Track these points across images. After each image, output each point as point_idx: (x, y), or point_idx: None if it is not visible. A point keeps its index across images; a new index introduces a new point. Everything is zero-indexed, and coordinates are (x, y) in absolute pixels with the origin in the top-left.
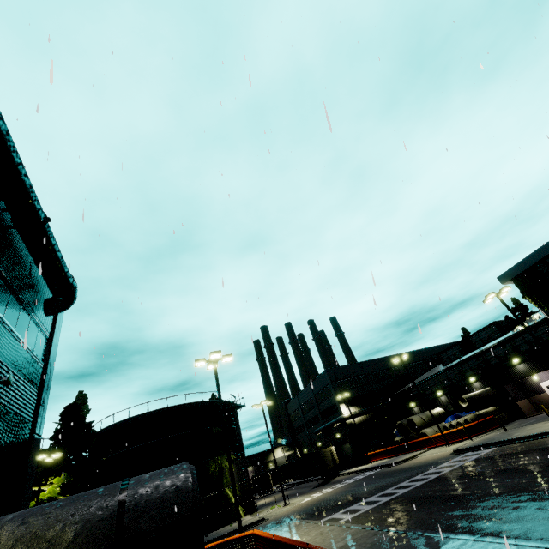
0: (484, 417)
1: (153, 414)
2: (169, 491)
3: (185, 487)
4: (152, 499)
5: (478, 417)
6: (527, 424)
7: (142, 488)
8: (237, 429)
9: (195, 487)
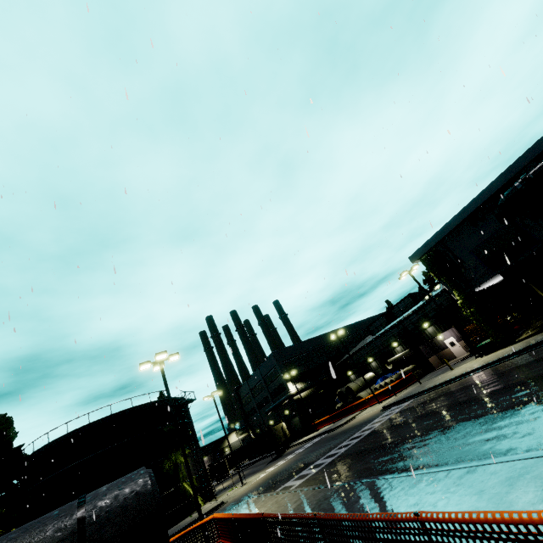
0: (405, 375)
1: (95, 425)
2: (129, 497)
3: (145, 491)
4: (112, 509)
5: (400, 376)
6: (436, 375)
7: (101, 501)
8: (189, 423)
9: (154, 489)
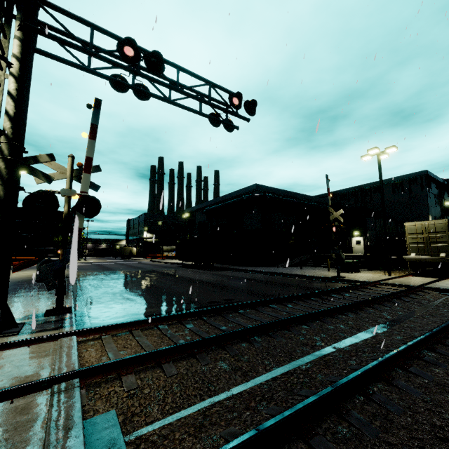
0: None
1: None
2: None
3: None
4: None
5: None
6: None
7: None
8: None
9: None
